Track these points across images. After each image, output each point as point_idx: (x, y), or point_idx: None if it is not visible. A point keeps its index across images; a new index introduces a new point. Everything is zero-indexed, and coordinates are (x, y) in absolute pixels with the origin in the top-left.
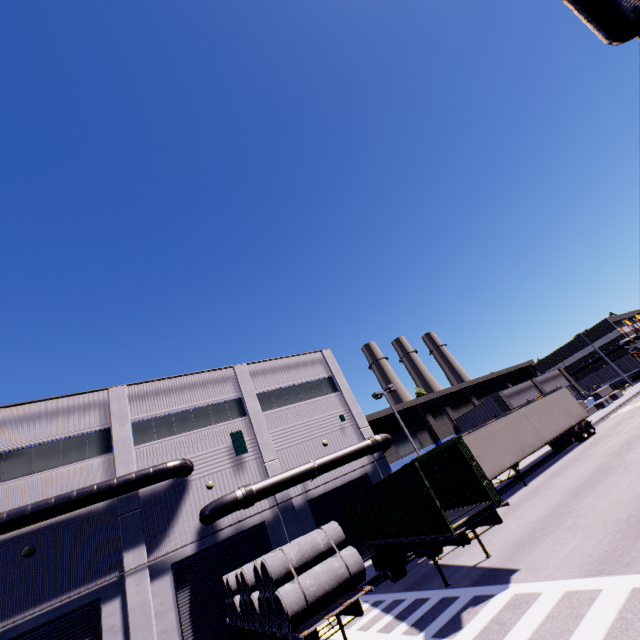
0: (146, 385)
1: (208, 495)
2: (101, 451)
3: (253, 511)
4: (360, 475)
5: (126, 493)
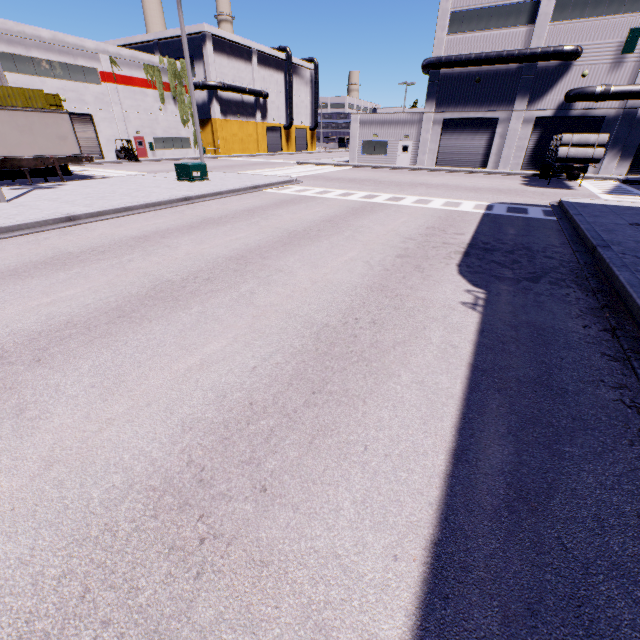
0: None
1: (578, 82)
2: (527, 22)
3: (602, 106)
4: None
5: (530, 63)
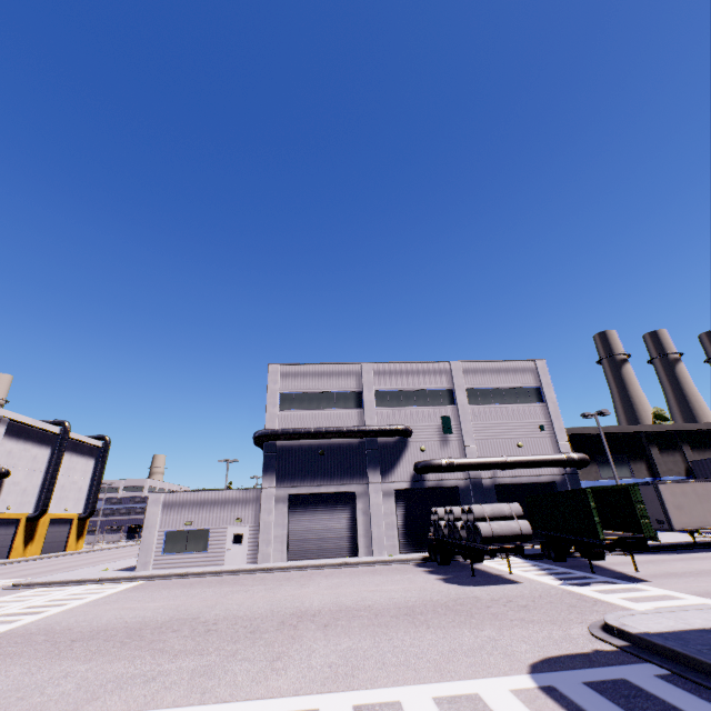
0: (384, 365)
1: (420, 455)
2: (356, 405)
3: (450, 477)
4: (547, 481)
5: (371, 437)
